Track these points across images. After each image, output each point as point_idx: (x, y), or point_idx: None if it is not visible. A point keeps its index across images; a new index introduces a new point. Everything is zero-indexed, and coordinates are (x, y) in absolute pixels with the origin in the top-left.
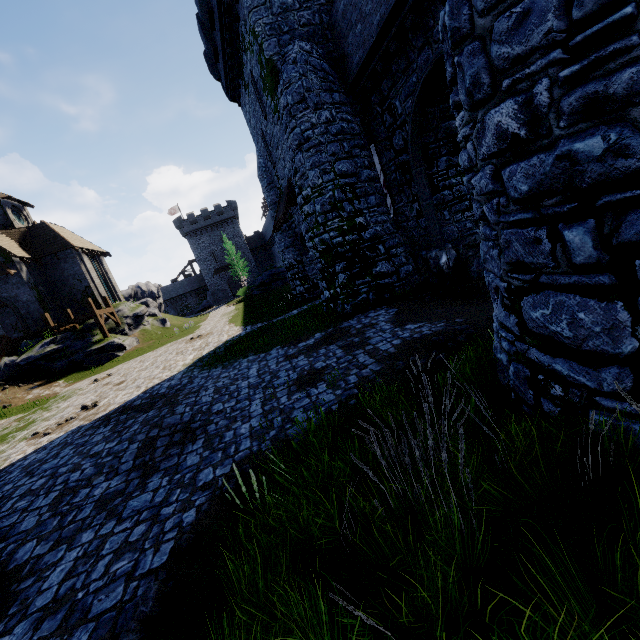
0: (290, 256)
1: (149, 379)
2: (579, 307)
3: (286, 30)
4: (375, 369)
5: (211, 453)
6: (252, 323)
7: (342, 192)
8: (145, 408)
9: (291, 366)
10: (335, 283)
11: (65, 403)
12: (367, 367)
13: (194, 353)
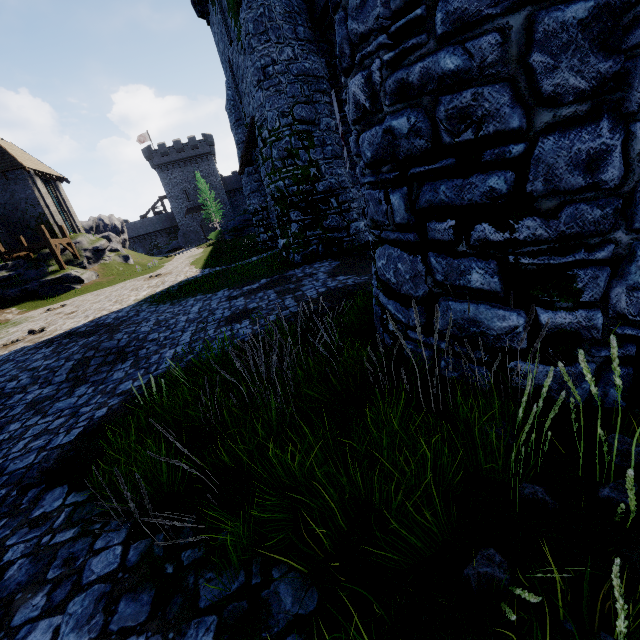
0: (255, 201)
1: (99, 310)
2: (399, 259)
3: None
4: (293, 311)
5: (135, 371)
6: (211, 266)
7: (299, 139)
8: (88, 334)
9: (229, 306)
10: (288, 232)
11: (15, 328)
12: (288, 309)
13: (148, 290)
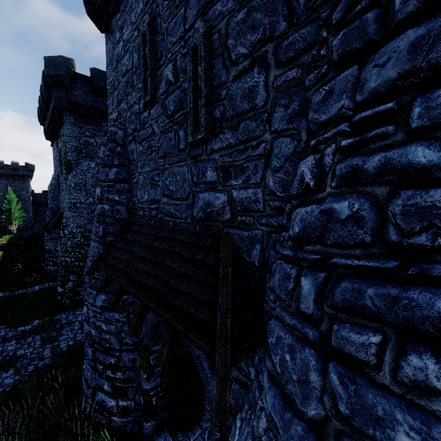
0: (52, 245)
1: None
2: (88, 370)
3: (84, 152)
4: (47, 362)
5: None
6: None
7: (86, 240)
8: None
9: (2, 349)
10: (65, 285)
11: None
12: (44, 360)
13: None
